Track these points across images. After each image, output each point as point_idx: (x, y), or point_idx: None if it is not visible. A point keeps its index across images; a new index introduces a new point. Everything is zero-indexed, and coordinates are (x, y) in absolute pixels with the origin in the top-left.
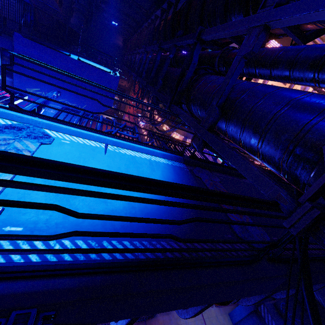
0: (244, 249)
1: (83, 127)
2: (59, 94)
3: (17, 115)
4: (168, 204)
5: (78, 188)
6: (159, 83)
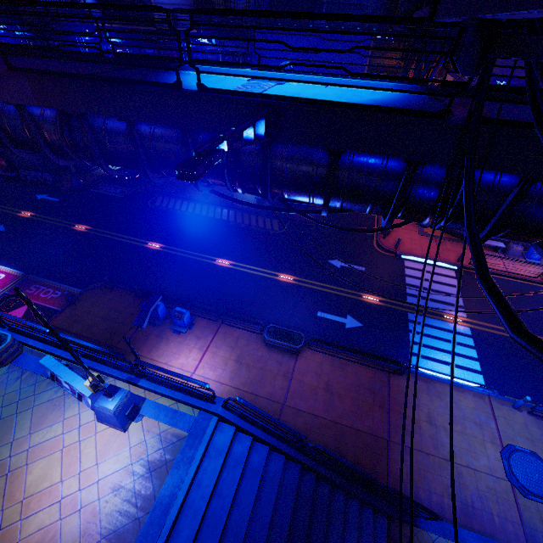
0: (418, 91)
1: (308, 72)
2: (291, 66)
3: (262, 73)
4: (333, 32)
5: (299, 96)
6: (413, 0)
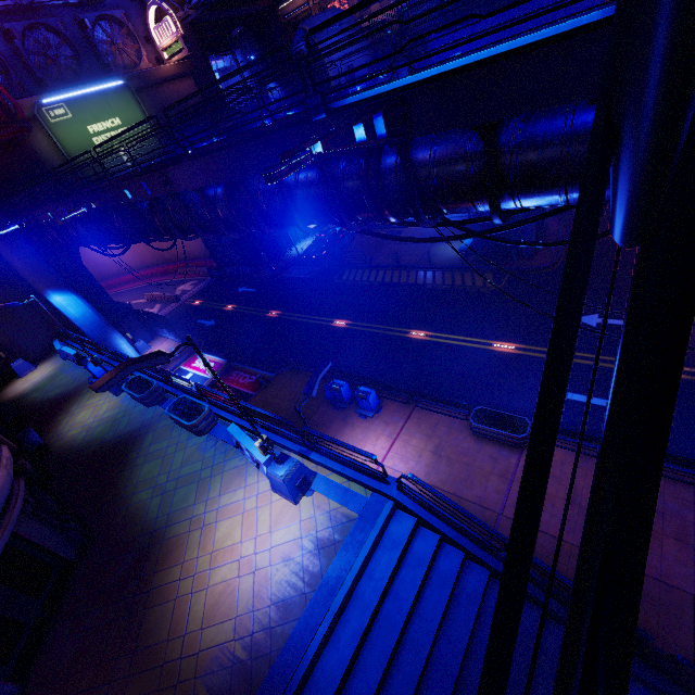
0: None
1: (472, 51)
2: None
3: (414, 77)
4: None
5: None
6: None
